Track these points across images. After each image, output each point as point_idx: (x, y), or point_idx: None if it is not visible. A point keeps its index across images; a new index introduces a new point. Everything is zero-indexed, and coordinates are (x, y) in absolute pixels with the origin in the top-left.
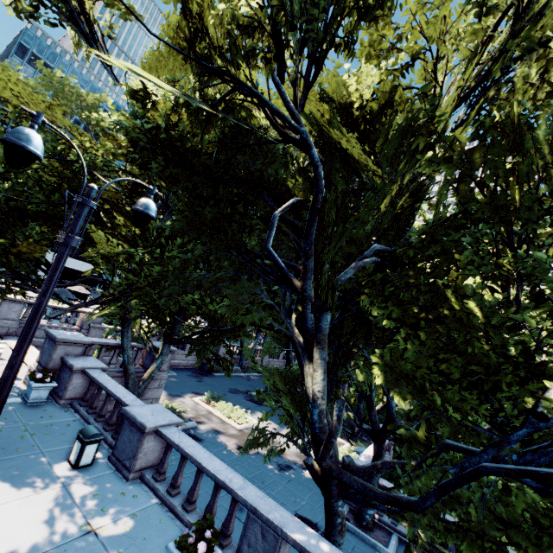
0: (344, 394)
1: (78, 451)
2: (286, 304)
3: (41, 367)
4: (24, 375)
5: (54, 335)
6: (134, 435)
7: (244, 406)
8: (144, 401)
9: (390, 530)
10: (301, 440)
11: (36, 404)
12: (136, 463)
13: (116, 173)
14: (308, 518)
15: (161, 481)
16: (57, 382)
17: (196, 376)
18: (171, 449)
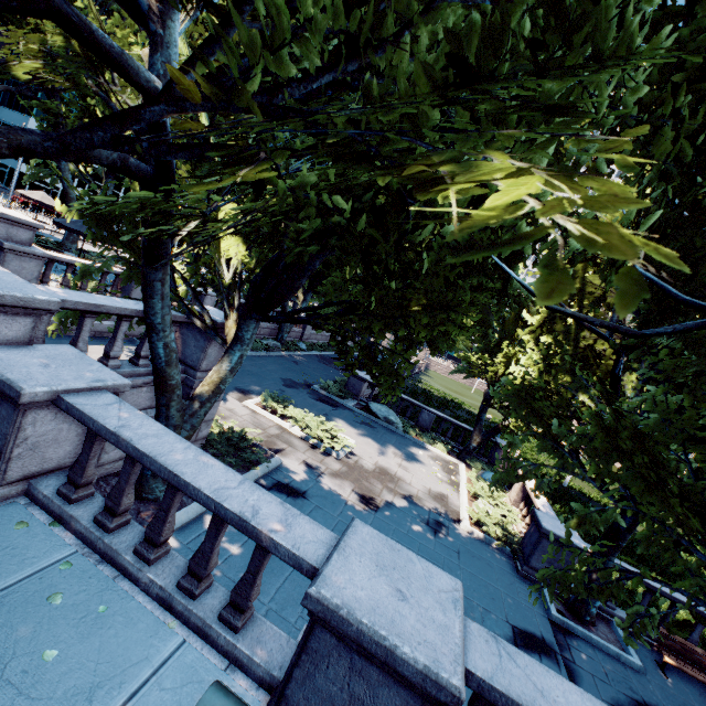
0: None
1: None
2: None
3: None
4: None
5: None
6: (376, 689)
7: (319, 412)
8: None
9: (608, 618)
10: (417, 466)
11: None
12: None
13: None
14: (530, 631)
15: None
16: None
17: None
18: None
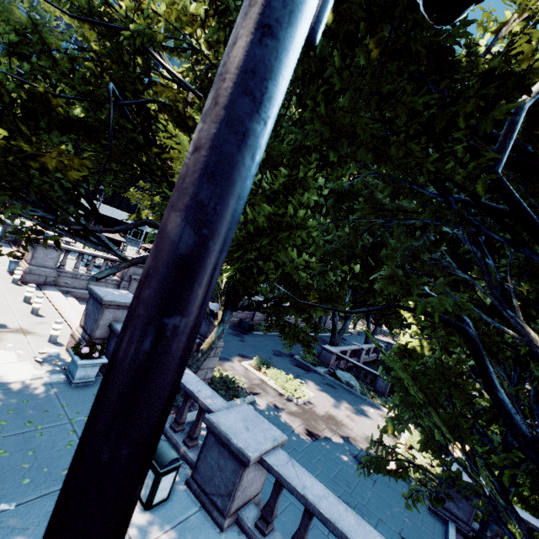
0: (378, 358)
1: (149, 484)
2: (497, 282)
3: (86, 334)
4: (66, 338)
5: (100, 296)
6: (226, 461)
7: (294, 373)
8: (199, 371)
9: None
10: (363, 419)
11: (83, 385)
12: (233, 505)
13: (183, 52)
14: None
15: (268, 533)
16: (106, 354)
17: (237, 334)
18: (282, 489)
